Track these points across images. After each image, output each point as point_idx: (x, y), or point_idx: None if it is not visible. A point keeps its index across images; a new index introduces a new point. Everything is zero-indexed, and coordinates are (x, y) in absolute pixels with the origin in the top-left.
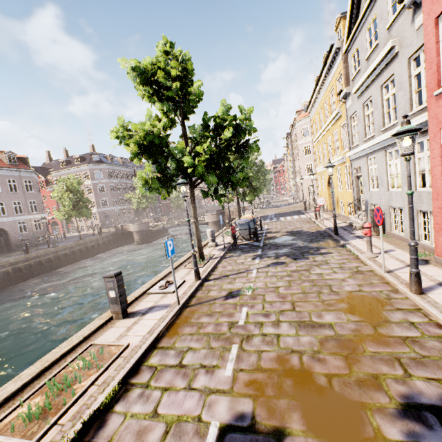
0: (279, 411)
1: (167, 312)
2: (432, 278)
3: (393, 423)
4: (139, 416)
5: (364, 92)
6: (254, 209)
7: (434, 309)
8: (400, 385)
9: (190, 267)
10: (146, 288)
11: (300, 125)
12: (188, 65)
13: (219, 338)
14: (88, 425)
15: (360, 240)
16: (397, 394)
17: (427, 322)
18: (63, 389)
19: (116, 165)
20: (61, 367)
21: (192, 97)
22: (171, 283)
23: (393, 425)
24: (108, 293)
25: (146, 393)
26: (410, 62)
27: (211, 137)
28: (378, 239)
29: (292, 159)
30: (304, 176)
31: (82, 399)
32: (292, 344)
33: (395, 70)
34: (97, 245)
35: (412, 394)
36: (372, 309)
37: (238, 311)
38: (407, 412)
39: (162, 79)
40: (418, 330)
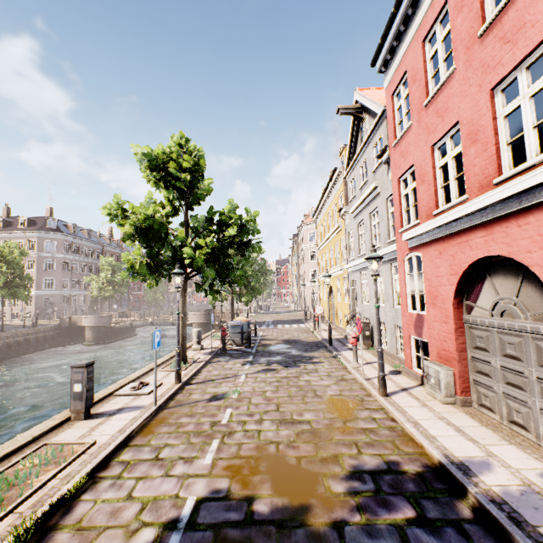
0: (252, 484)
1: (141, 413)
2: (399, 385)
3: (340, 483)
4: (111, 500)
5: (358, 215)
6: (250, 313)
7: (392, 406)
8: (353, 459)
9: (169, 370)
10: (113, 389)
11: (307, 229)
12: (201, 161)
13: (200, 434)
14: (54, 509)
15: (351, 352)
16: (348, 465)
17: (385, 417)
18: (15, 485)
19: (79, 237)
20: (7, 465)
21: (201, 191)
22: (146, 384)
23: (340, 484)
24: (72, 387)
25: (118, 483)
26: (388, 202)
27: (215, 231)
28: (366, 352)
29: (297, 262)
30: (308, 282)
31: (42, 491)
32: (272, 436)
33: (378, 204)
34: (25, 341)
35: (359, 464)
36: (346, 409)
37: (222, 411)
38: (352, 475)
39: (173, 170)
40: (377, 423)
